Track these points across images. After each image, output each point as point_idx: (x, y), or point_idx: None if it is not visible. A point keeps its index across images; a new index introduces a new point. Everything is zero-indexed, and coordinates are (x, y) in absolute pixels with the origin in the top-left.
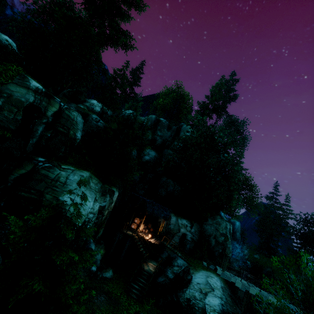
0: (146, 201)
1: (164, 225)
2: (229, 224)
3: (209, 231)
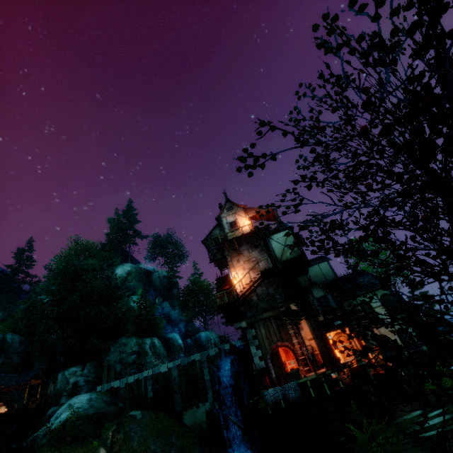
0: None
1: (52, 391)
2: (151, 338)
3: (112, 360)
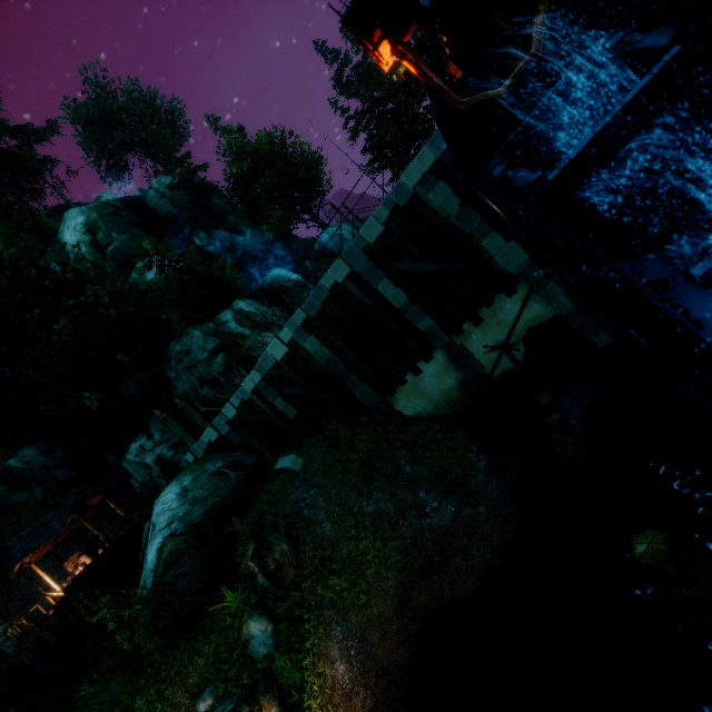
0: (7, 549)
1: (140, 488)
2: (229, 309)
3: (187, 389)
